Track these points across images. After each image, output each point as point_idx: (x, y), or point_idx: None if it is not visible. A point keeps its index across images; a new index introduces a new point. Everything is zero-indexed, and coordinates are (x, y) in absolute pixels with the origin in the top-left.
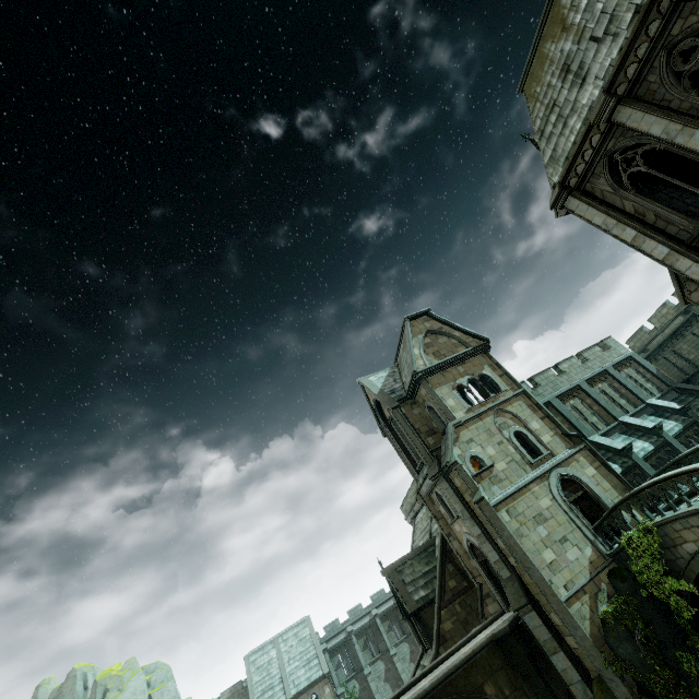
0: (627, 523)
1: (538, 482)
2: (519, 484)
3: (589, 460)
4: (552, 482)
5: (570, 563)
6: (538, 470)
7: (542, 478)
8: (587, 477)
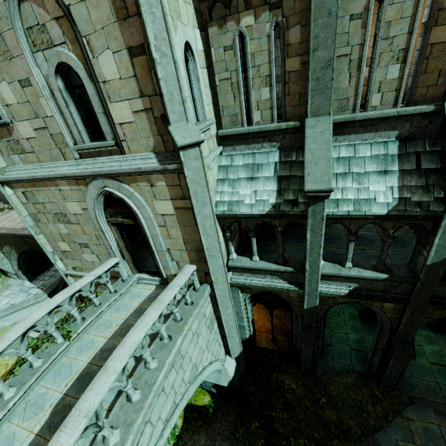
0: (72, 314)
1: (71, 182)
2: (42, 171)
3: (174, 192)
4: (89, 192)
5: (84, 260)
6: (80, 165)
7: (78, 181)
8: (148, 213)
